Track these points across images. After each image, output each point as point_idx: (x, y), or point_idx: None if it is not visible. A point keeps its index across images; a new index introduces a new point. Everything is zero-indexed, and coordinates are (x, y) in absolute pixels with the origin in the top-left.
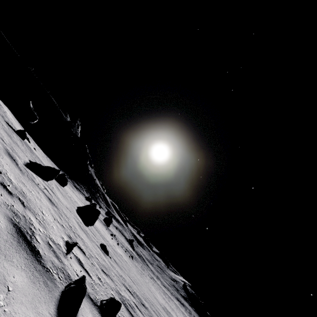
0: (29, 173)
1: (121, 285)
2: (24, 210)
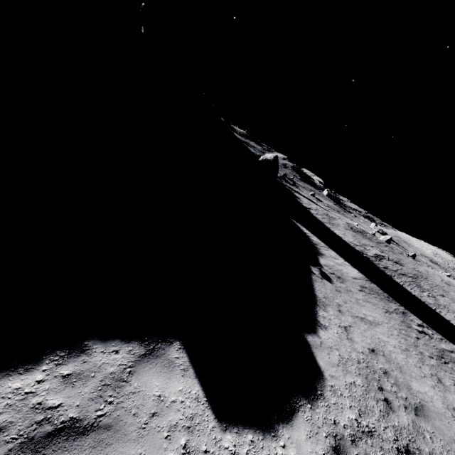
0: None
1: None
2: None
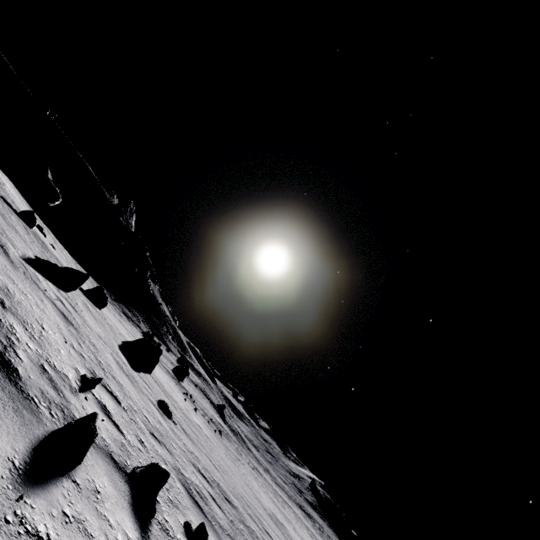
0: (29, 271)
1: (187, 463)
2: (1, 312)
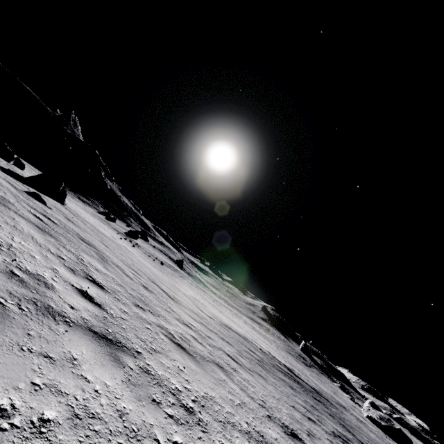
0: None
1: (13, 197)
2: None
